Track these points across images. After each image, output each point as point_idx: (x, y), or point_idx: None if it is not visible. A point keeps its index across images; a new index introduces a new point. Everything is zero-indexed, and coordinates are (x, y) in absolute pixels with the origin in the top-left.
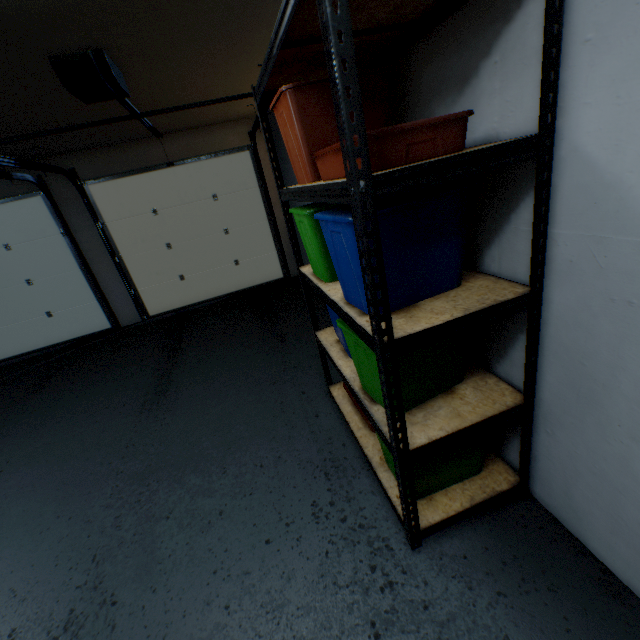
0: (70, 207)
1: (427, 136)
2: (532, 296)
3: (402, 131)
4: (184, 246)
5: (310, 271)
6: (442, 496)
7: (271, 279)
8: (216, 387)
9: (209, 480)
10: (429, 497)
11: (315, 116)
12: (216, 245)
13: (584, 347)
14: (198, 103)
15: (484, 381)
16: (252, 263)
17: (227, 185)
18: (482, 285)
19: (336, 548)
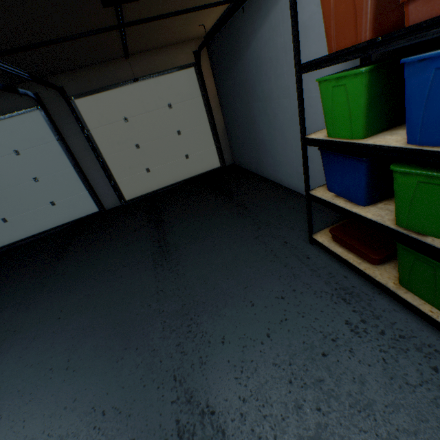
0: (61, 118)
1: None
2: None
3: None
4: (148, 146)
5: (322, 137)
6: None
7: (212, 168)
8: (208, 244)
9: (242, 312)
10: None
11: None
12: (172, 144)
13: None
14: (187, 9)
15: None
16: (198, 156)
17: (178, 96)
18: None
19: (390, 355)
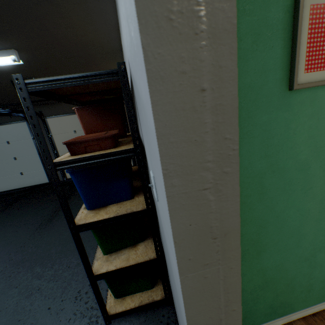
0: None
1: (95, 143)
2: (148, 210)
3: (81, 141)
4: None
5: None
6: (129, 298)
7: None
8: None
9: (44, 270)
10: (123, 297)
11: (88, 118)
12: None
13: (162, 238)
14: None
15: (152, 242)
16: None
17: None
18: (139, 200)
19: (75, 317)
